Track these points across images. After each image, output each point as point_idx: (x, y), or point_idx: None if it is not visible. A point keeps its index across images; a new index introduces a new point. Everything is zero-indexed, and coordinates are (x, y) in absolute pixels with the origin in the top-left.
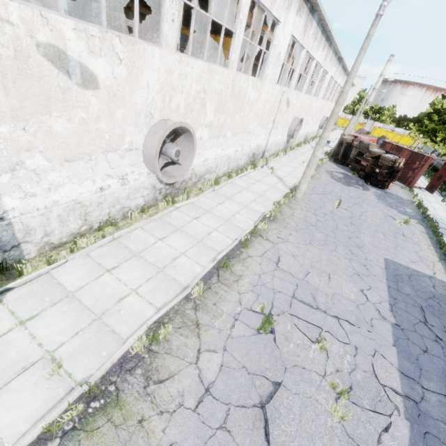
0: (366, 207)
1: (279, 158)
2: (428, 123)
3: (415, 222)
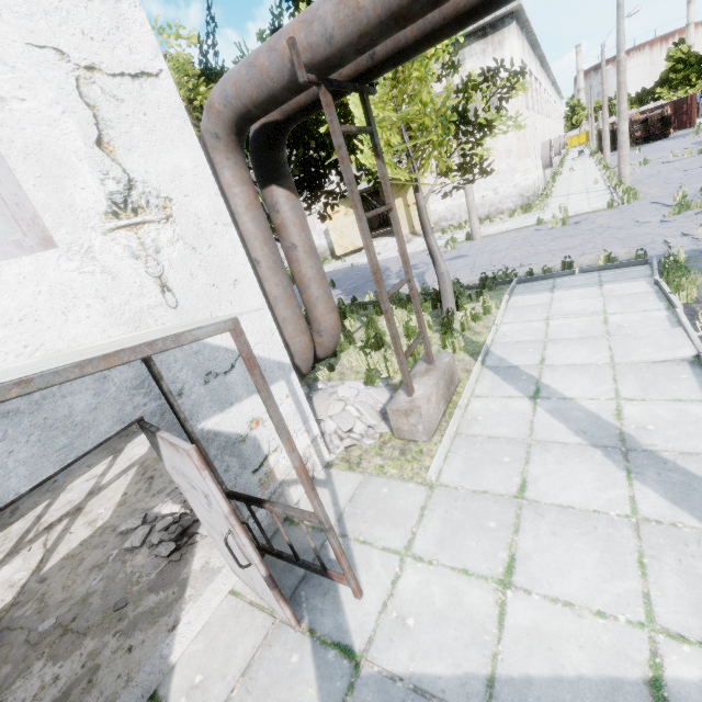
0: (661, 145)
1: (562, 170)
2: (676, 76)
3: None
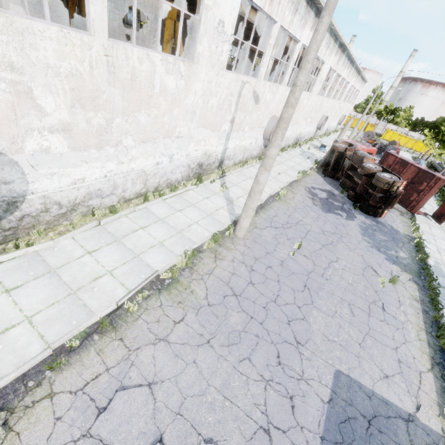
0: (341, 250)
1: (247, 167)
2: None
3: (407, 279)
